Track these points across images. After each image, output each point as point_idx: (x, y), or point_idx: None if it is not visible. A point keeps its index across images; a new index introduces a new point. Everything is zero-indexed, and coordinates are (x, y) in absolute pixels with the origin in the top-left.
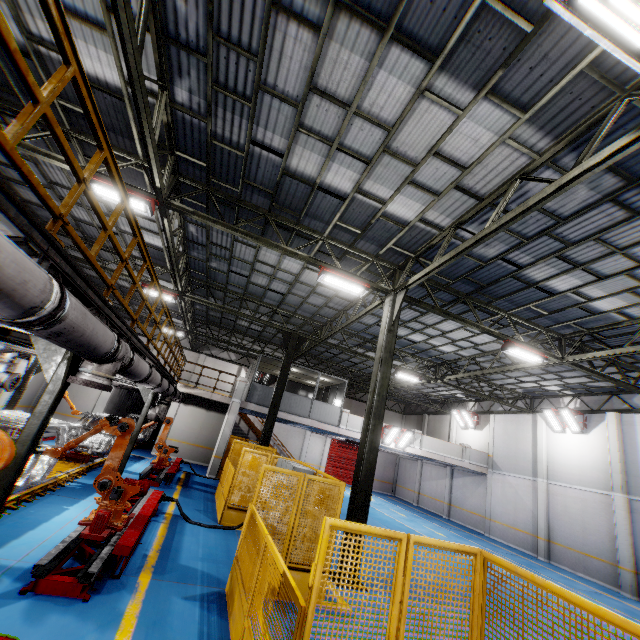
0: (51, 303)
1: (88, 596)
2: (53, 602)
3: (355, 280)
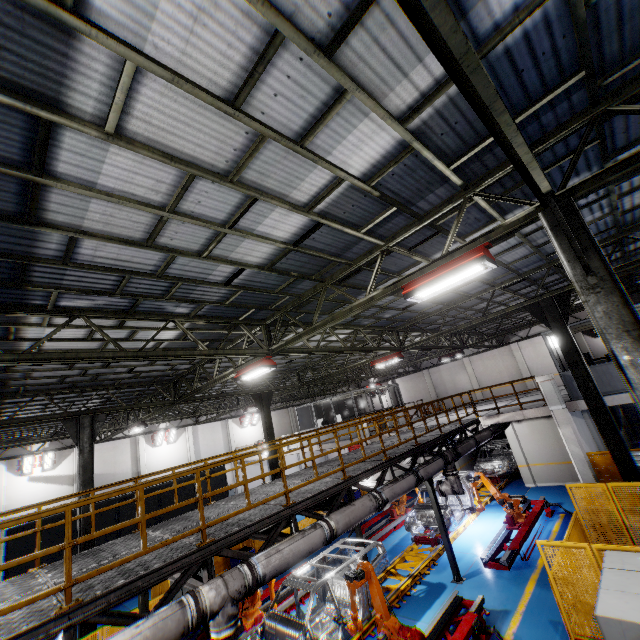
0: None
1: None
2: None
3: (455, 263)
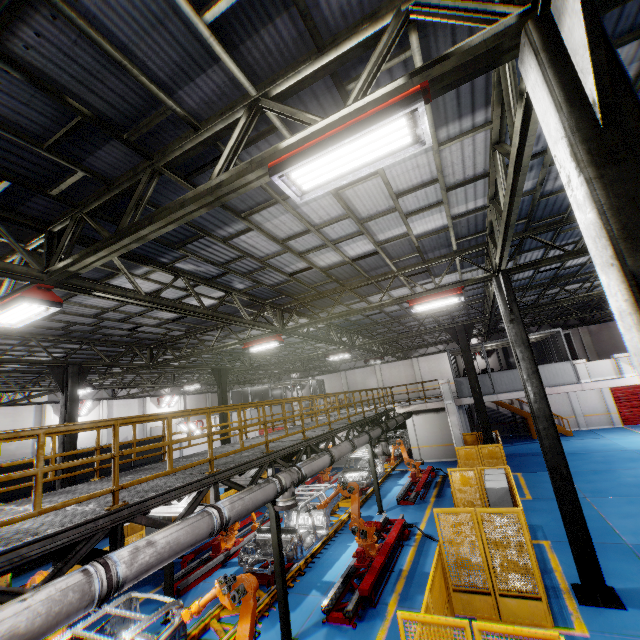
0: (217, 523)
1: (355, 624)
2: (338, 628)
3: (444, 293)
